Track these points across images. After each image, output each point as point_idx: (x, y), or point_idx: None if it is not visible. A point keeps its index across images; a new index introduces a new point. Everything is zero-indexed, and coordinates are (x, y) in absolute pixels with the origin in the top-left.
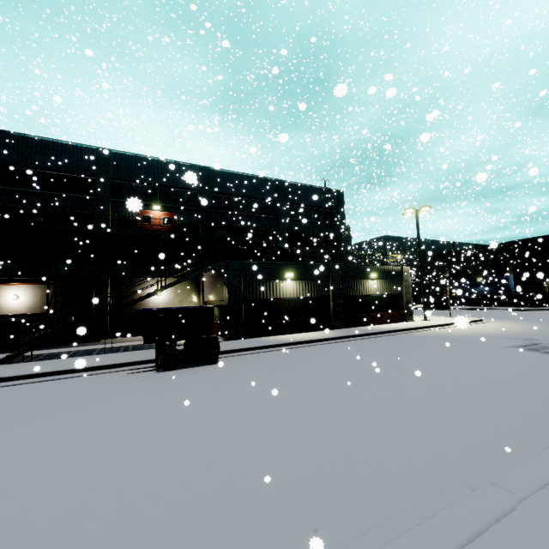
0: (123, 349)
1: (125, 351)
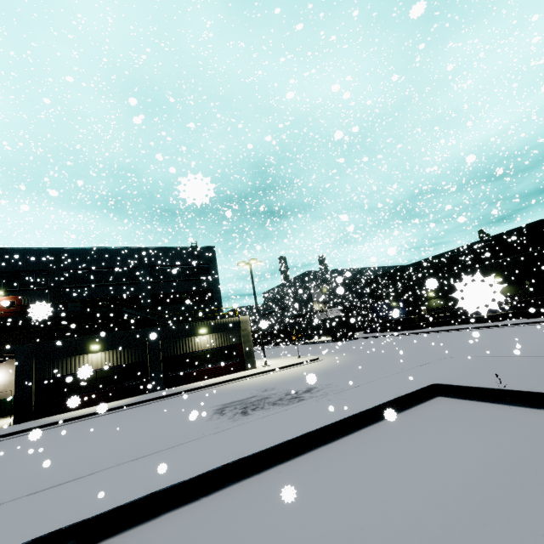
0: None
1: None
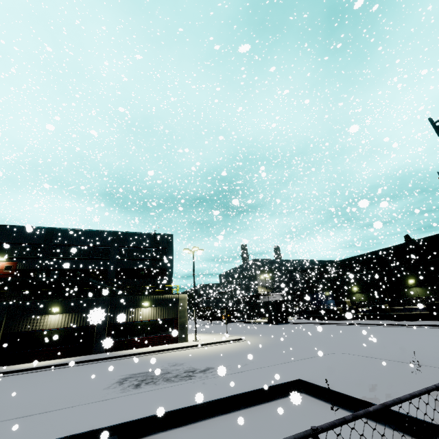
0: None
1: None
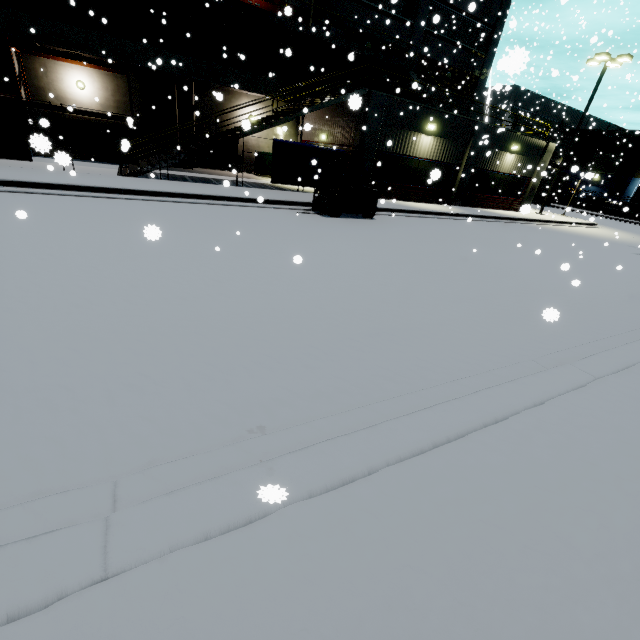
0: (243, 185)
1: (249, 187)
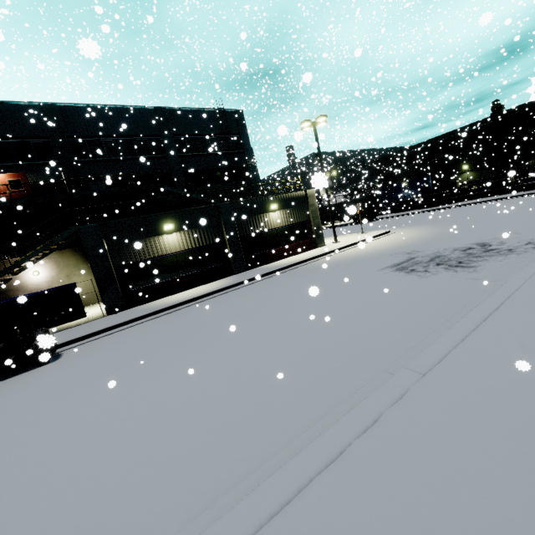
0: None
1: None
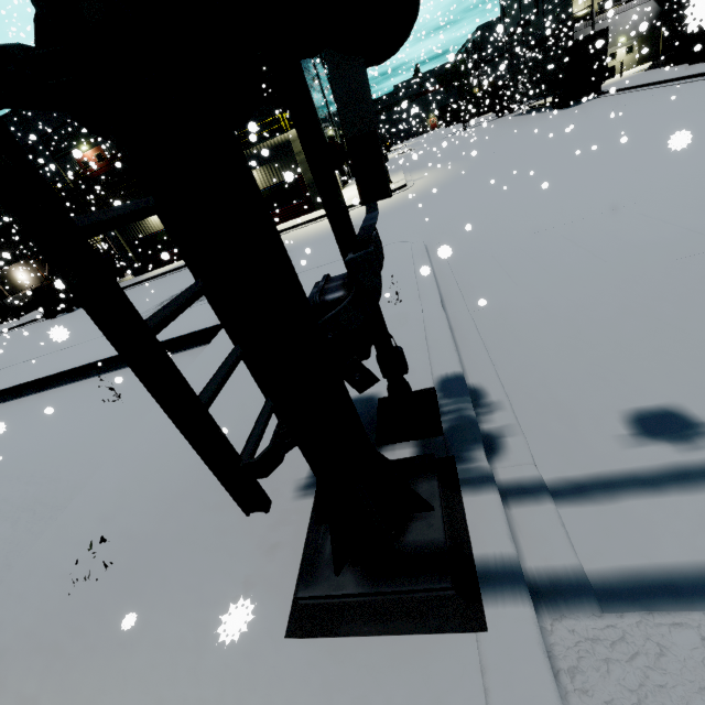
0: None
1: None
